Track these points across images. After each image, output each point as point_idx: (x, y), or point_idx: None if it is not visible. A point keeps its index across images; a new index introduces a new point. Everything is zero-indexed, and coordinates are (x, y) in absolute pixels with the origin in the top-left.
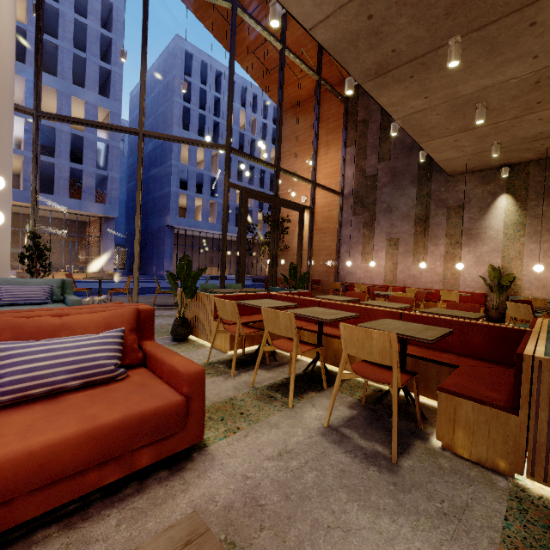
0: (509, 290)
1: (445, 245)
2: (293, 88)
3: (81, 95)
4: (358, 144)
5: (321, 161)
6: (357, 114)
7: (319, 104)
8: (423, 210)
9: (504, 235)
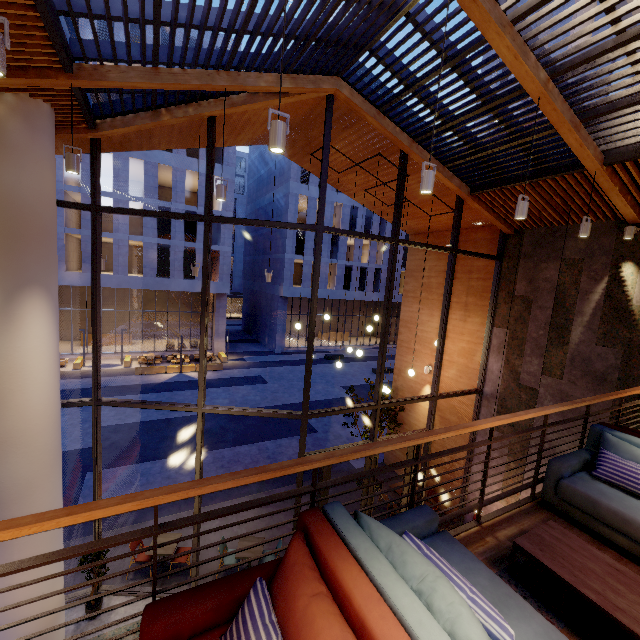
0: None
1: None
2: (422, 220)
3: (194, 167)
4: (512, 330)
5: (456, 328)
6: (515, 284)
7: (450, 289)
8: None
9: None
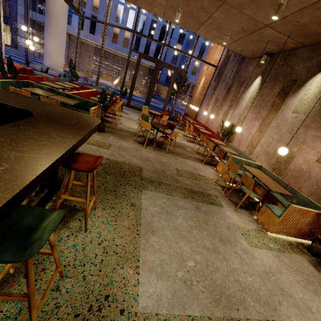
0: (230, 139)
1: (227, 106)
2: None
3: None
4: None
5: None
6: None
7: None
8: (232, 82)
9: (246, 104)
